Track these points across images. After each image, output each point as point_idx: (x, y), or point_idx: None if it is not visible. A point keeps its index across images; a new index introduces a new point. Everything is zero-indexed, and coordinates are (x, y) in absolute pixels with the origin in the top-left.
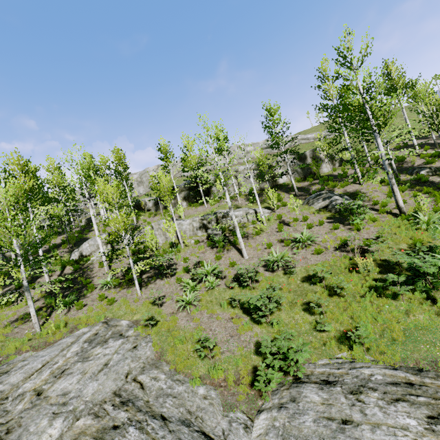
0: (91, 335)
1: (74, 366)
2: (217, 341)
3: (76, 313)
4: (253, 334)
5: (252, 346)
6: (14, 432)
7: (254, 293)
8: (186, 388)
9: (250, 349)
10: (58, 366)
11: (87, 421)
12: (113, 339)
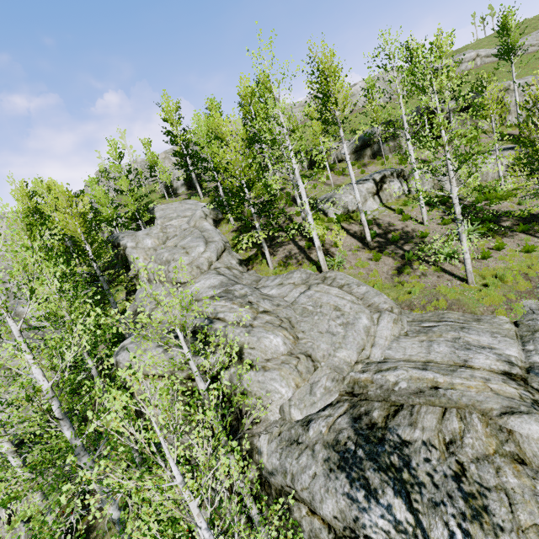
0: None
1: None
2: None
3: (484, 264)
4: None
5: None
6: None
7: None
8: None
9: None
10: None
11: None
12: None
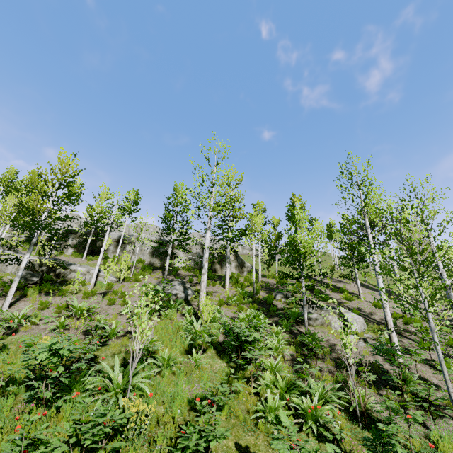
0: None
1: None
2: None
3: None
4: None
5: None
6: None
7: None
8: None
9: None
10: None
11: None
12: None
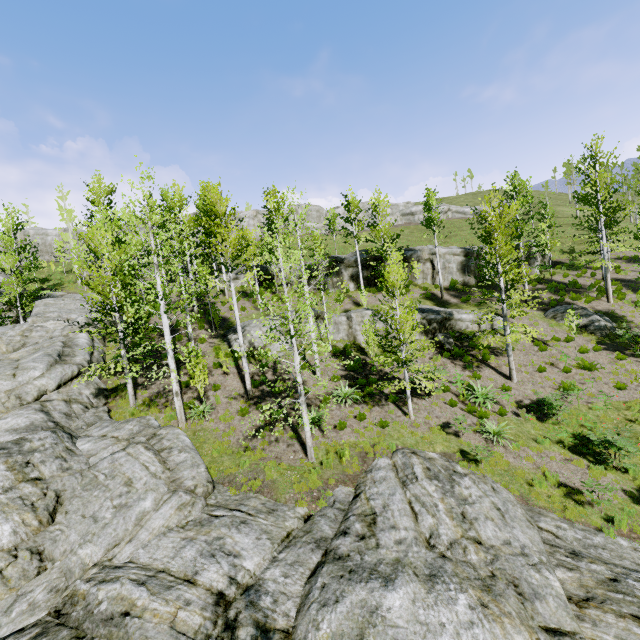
0: (423, 469)
1: (466, 509)
2: (578, 486)
3: (339, 435)
4: (610, 480)
5: (622, 494)
6: (521, 585)
7: (563, 429)
8: (604, 539)
9: (624, 498)
10: (446, 509)
11: (566, 573)
12: (457, 477)
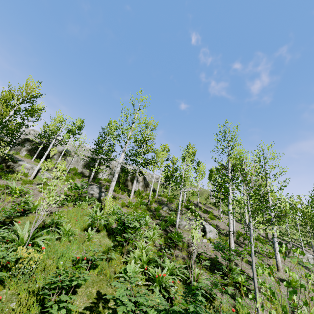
0: None
1: None
2: None
3: None
4: None
5: None
6: None
7: None
8: None
9: None
10: None
11: None
12: None
